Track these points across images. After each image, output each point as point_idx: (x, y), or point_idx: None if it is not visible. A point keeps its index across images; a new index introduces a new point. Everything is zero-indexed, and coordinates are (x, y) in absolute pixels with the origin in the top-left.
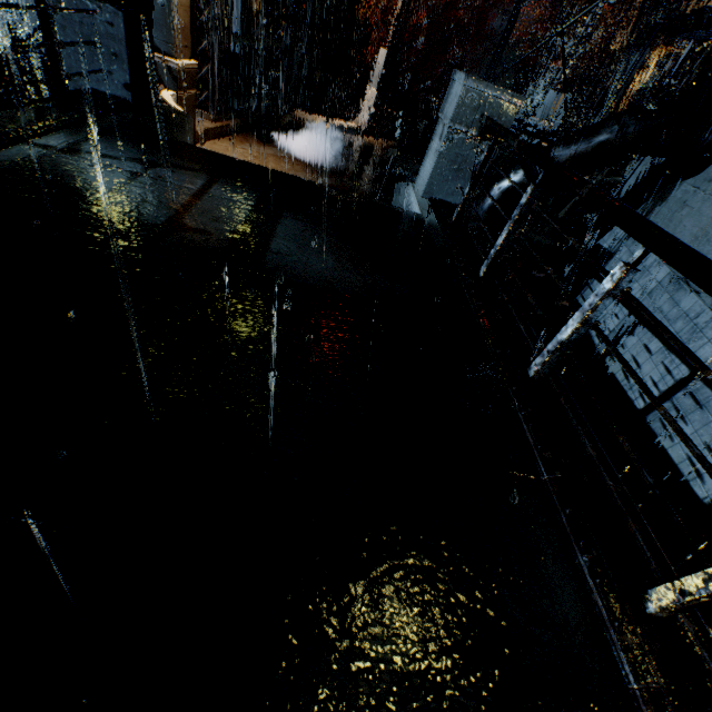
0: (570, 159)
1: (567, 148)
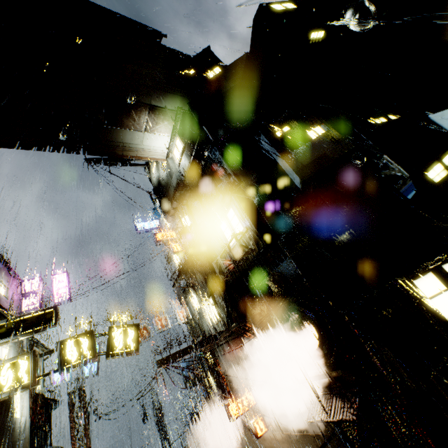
0: None
1: None
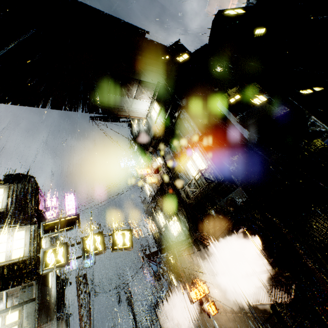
0: None
1: None
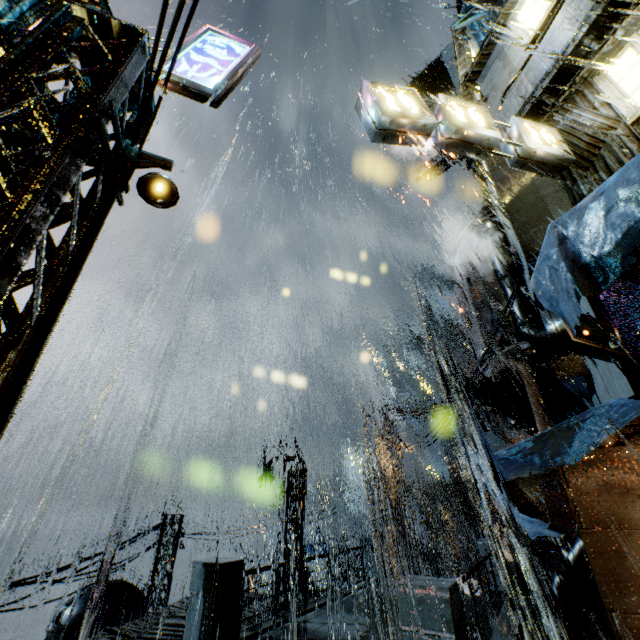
0: (571, 558)
1: (567, 553)
